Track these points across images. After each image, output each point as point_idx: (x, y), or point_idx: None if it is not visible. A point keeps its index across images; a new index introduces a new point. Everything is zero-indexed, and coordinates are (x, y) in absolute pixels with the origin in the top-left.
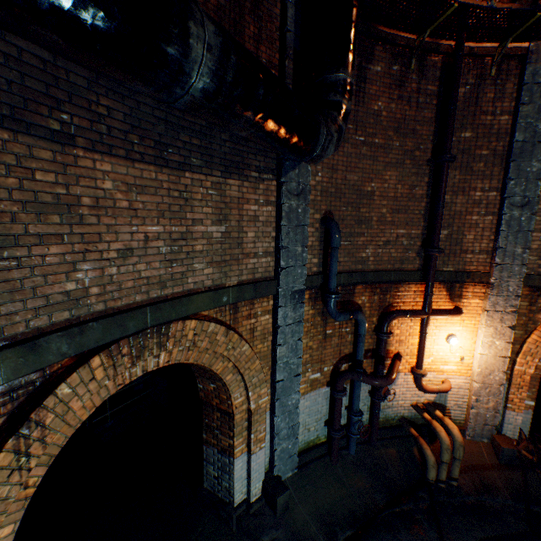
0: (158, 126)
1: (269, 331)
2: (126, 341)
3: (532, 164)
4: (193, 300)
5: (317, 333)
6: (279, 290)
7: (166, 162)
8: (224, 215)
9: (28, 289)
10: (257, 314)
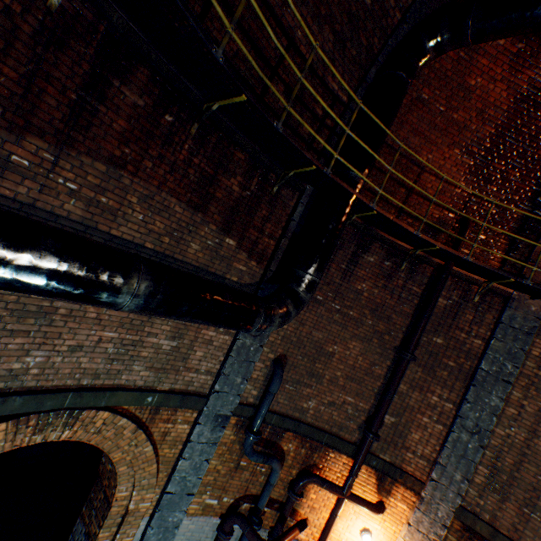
0: None
1: (182, 440)
2: (37, 415)
3: (491, 397)
4: (117, 395)
5: (230, 459)
6: (204, 408)
7: None
8: (180, 334)
9: None
10: (177, 421)
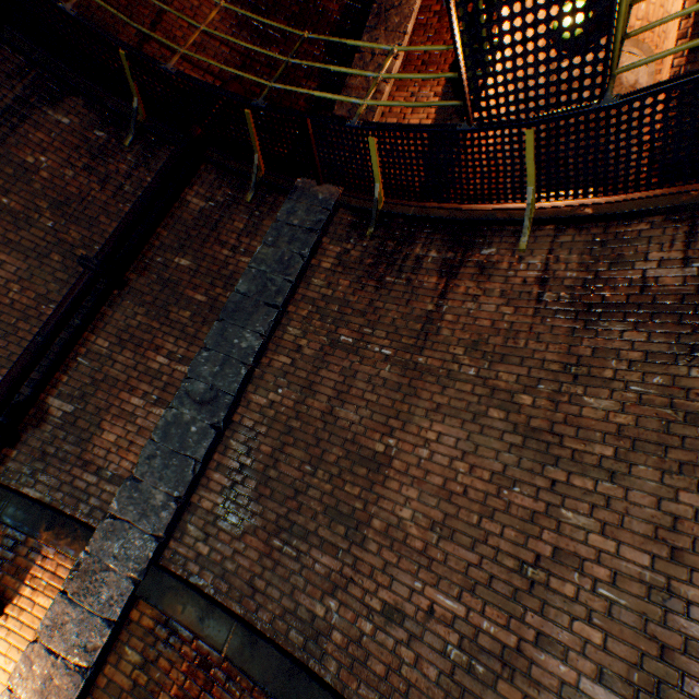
0: None
1: None
2: None
3: (245, 334)
4: None
5: None
6: None
7: None
8: None
9: None
10: None
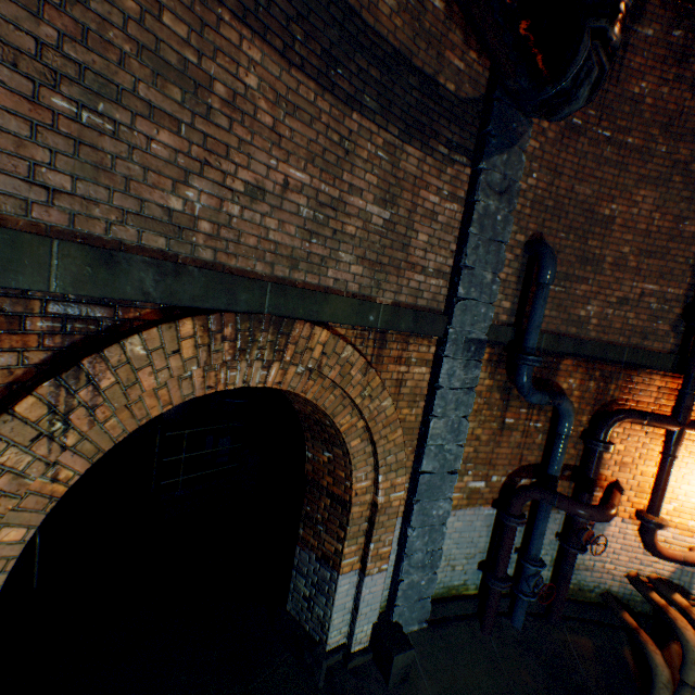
0: (330, 29)
1: (422, 393)
2: (232, 317)
3: None
4: (330, 302)
5: (490, 418)
6: (449, 330)
7: (331, 86)
8: (391, 196)
9: (119, 176)
10: (410, 361)
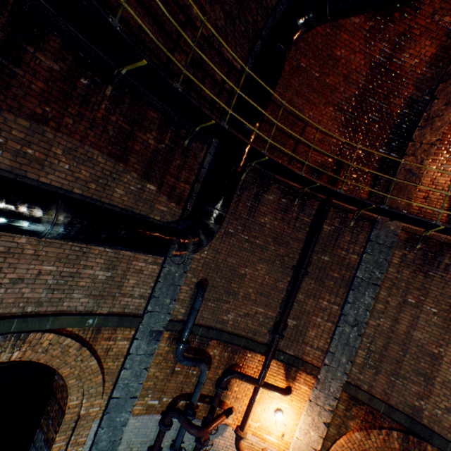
0: None
1: (123, 354)
2: None
3: (365, 297)
4: (60, 319)
5: (167, 366)
6: (140, 326)
7: None
8: (114, 265)
9: None
10: (117, 338)
